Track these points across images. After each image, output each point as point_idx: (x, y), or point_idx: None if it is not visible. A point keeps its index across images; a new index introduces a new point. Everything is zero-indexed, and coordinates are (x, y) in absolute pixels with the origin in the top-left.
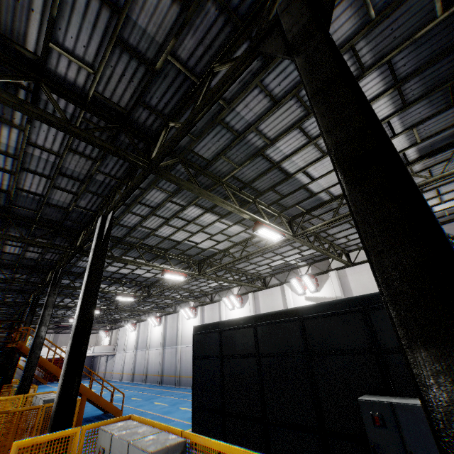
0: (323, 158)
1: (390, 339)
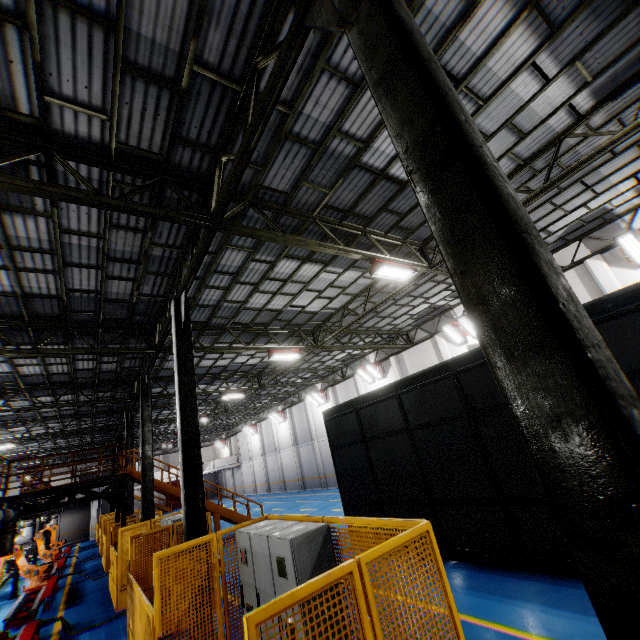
0: None
1: None
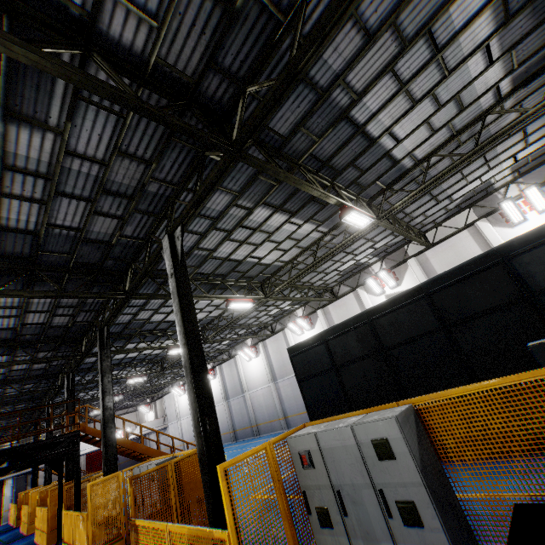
0: (412, 109)
1: (542, 280)
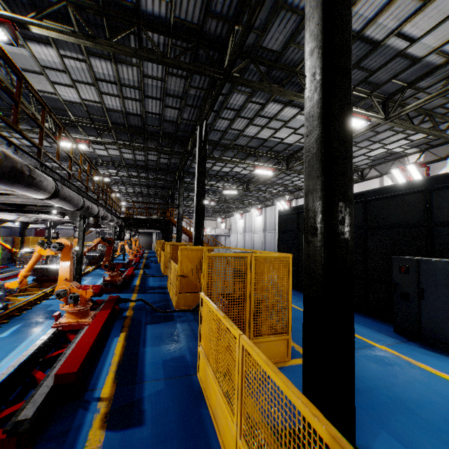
0: (424, 8)
1: (444, 215)
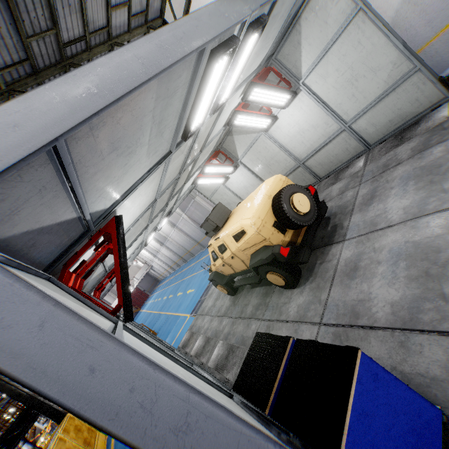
0: None
1: None
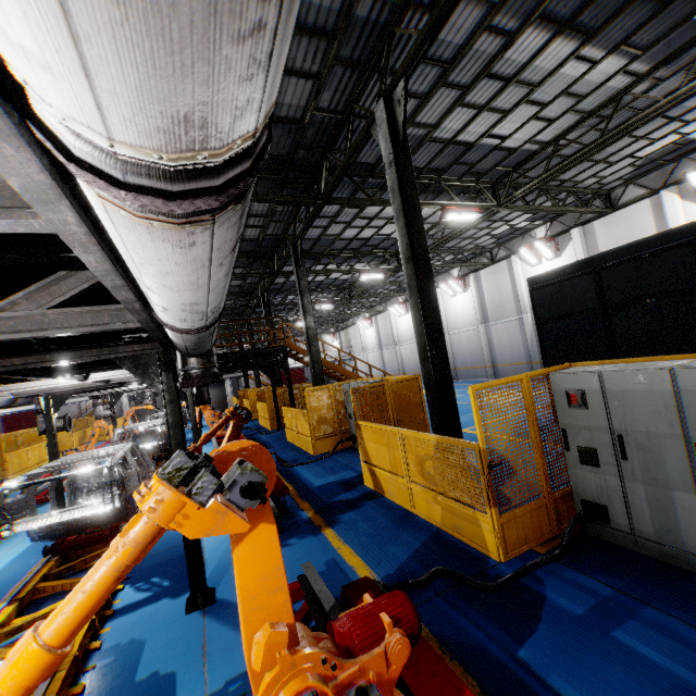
0: None
1: None
